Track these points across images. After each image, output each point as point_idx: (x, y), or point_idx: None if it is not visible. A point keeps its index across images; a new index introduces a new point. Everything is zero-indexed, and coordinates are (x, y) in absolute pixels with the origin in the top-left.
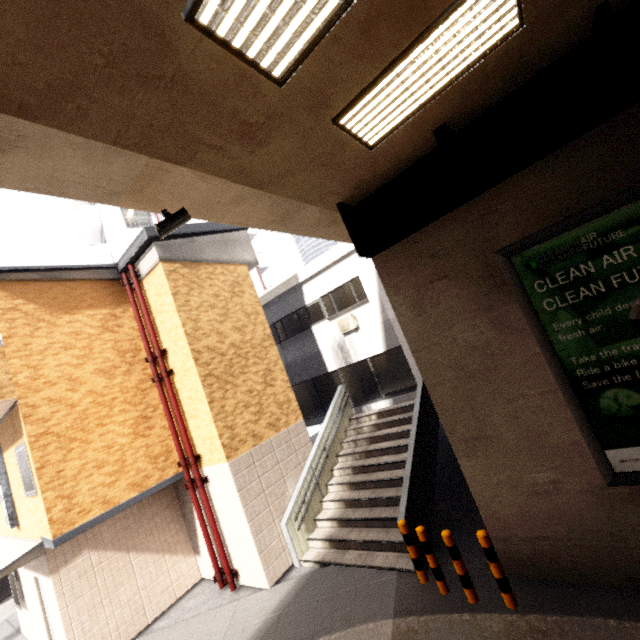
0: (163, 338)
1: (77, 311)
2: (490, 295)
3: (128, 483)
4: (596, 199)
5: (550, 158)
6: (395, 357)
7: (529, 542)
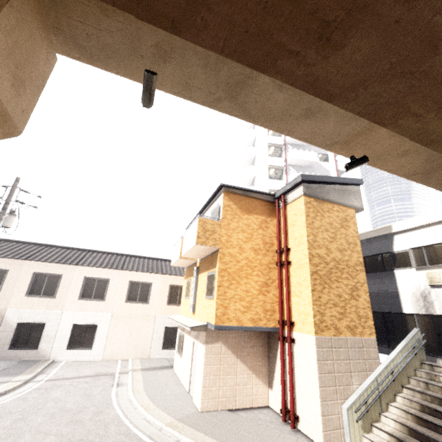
0: (290, 241)
1: (251, 214)
2: None
3: (250, 317)
4: None
5: None
6: None
7: None
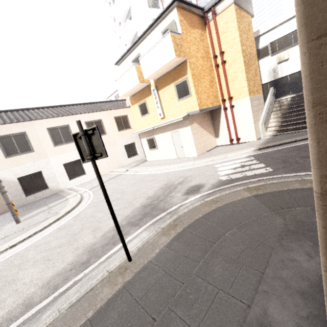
0: (223, 46)
1: (194, 28)
2: None
3: (210, 102)
4: None
5: None
6: None
7: None
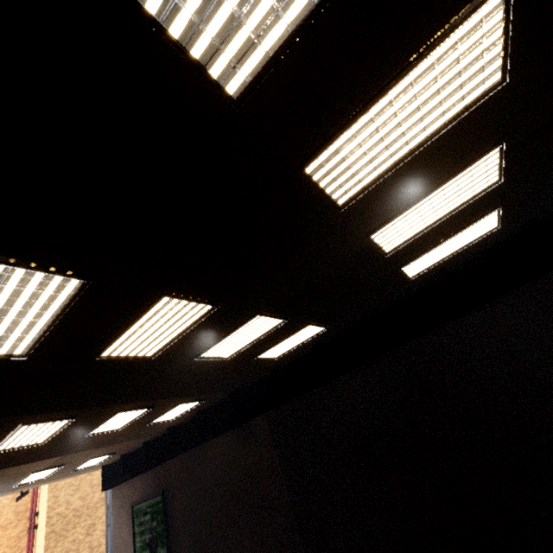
0: (40, 505)
1: None
2: (130, 519)
3: None
4: (148, 494)
5: (144, 474)
6: None
7: None
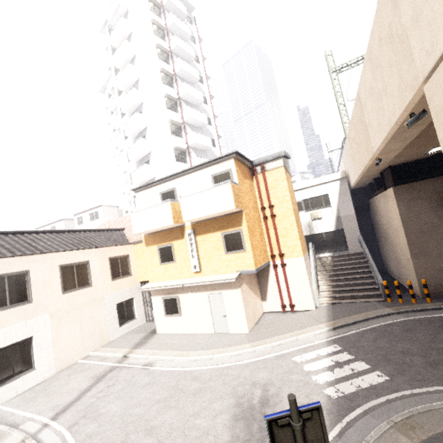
0: (272, 200)
1: (245, 179)
2: (437, 207)
3: (262, 258)
4: None
5: None
6: (338, 234)
7: (433, 286)
